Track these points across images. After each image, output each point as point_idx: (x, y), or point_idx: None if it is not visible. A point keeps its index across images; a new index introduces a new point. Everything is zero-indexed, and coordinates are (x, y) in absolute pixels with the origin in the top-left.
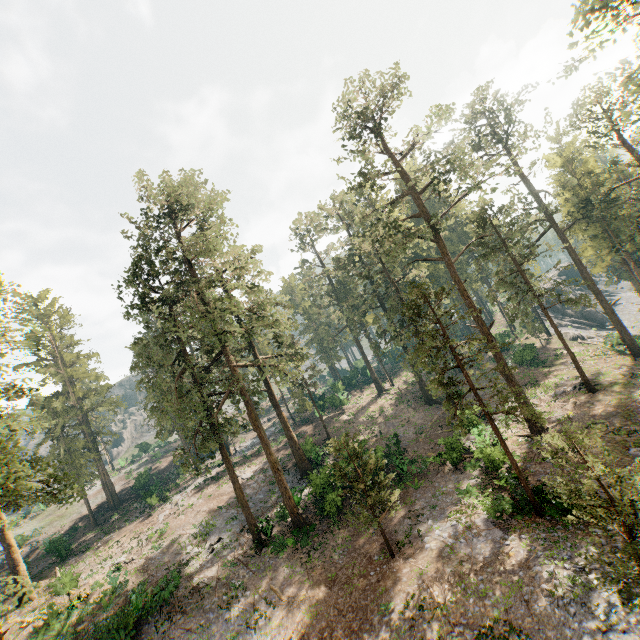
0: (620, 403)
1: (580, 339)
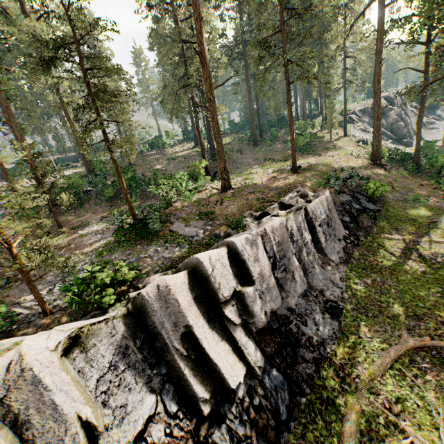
0: (293, 183)
1: (363, 143)
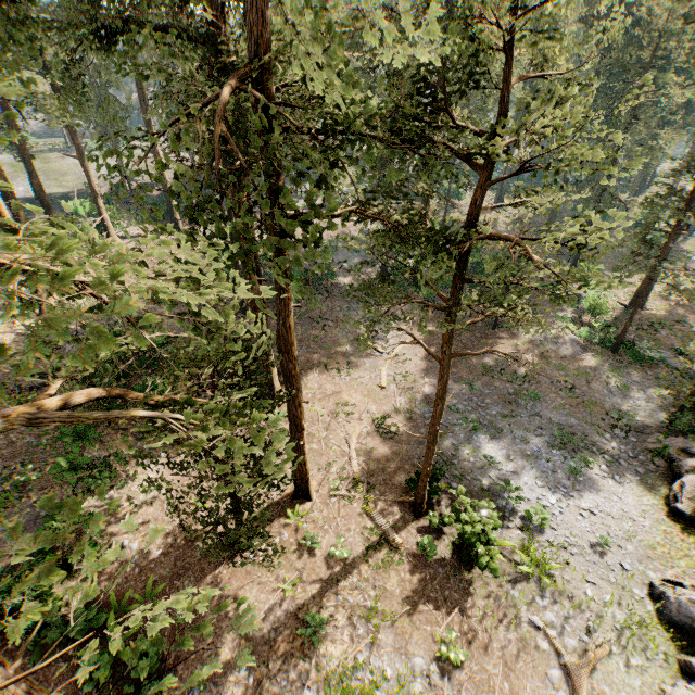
0: None
1: None
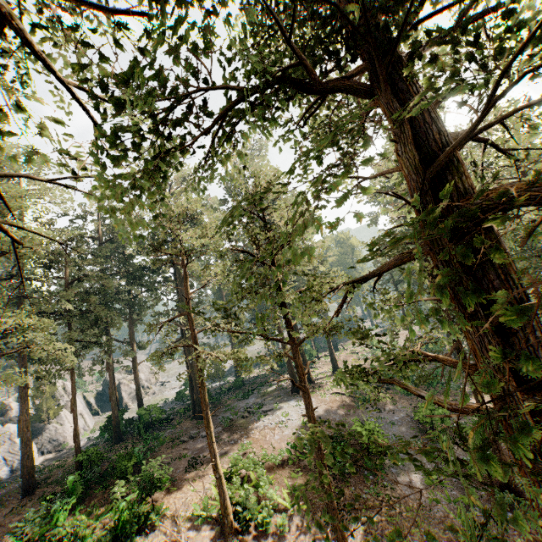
0: None
1: None
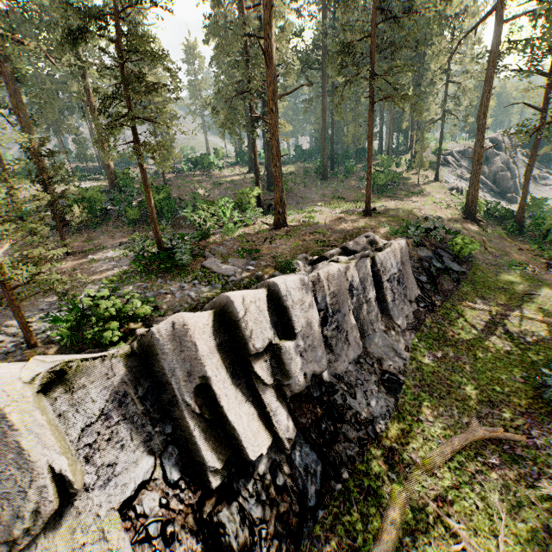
0: (363, 227)
1: (457, 192)
